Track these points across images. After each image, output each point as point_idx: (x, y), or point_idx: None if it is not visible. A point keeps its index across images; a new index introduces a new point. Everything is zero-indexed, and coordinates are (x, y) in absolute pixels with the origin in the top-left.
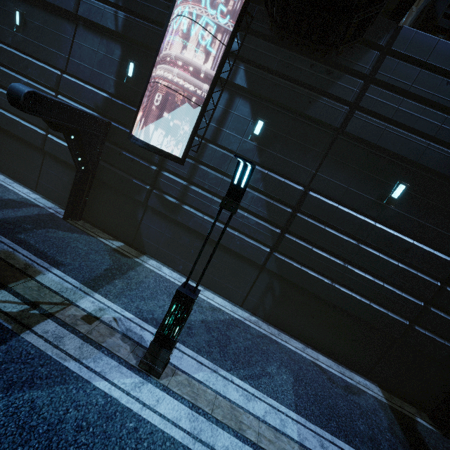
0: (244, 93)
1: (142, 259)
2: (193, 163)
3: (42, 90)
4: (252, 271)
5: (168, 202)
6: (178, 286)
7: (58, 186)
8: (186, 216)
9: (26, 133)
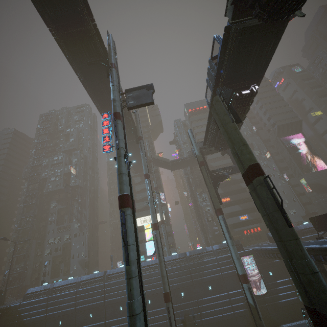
0: (263, 269)
1: (281, 326)
2: (268, 290)
3: (226, 300)
4: (299, 306)
5: (272, 304)
6: (295, 325)
7: (245, 326)
8: (277, 304)
9: (229, 316)
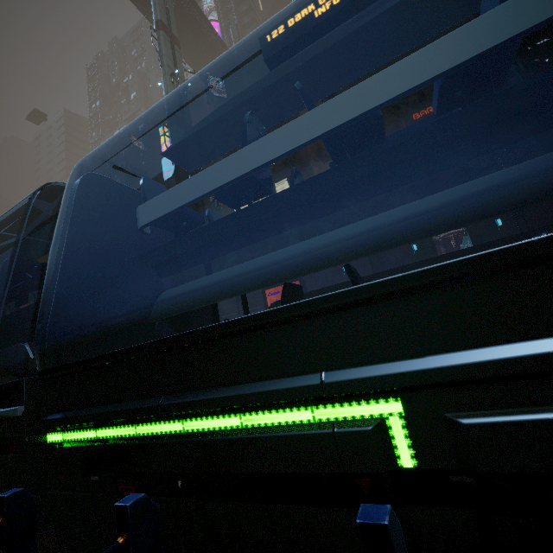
0: None
1: None
2: None
3: None
4: None
5: None
6: None
7: None
8: None
9: None
